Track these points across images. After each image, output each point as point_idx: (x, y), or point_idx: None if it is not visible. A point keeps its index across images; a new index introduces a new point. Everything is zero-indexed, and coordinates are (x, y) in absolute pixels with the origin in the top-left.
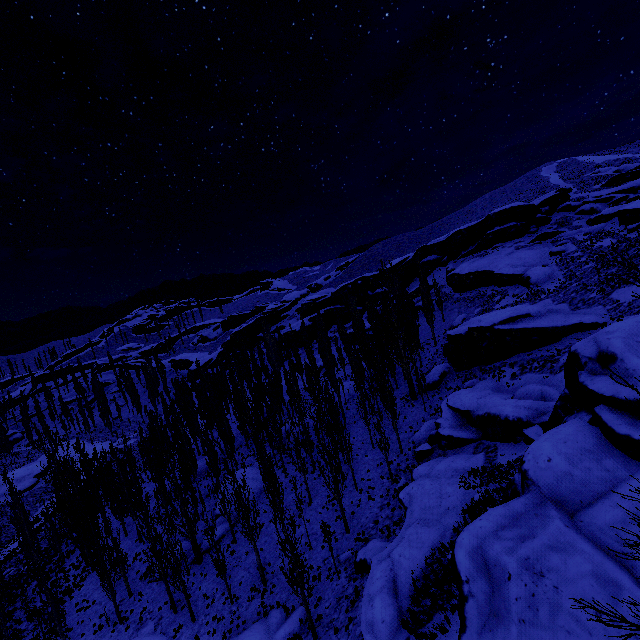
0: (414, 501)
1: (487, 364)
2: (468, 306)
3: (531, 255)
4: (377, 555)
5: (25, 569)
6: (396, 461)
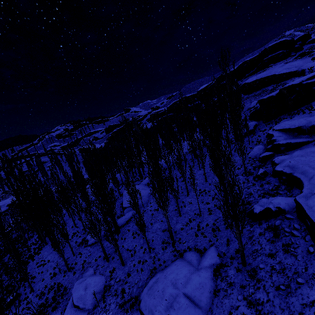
0: (300, 166)
1: (293, 110)
2: (257, 97)
3: (298, 62)
4: (299, 195)
5: (3, 248)
6: (242, 167)
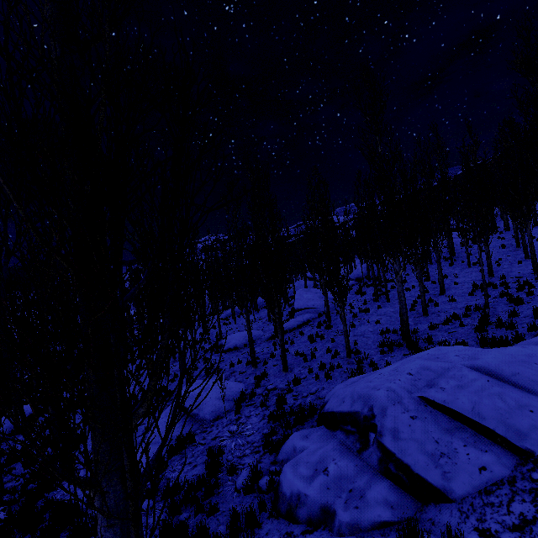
0: None
1: None
2: None
3: None
4: None
5: None
6: None
